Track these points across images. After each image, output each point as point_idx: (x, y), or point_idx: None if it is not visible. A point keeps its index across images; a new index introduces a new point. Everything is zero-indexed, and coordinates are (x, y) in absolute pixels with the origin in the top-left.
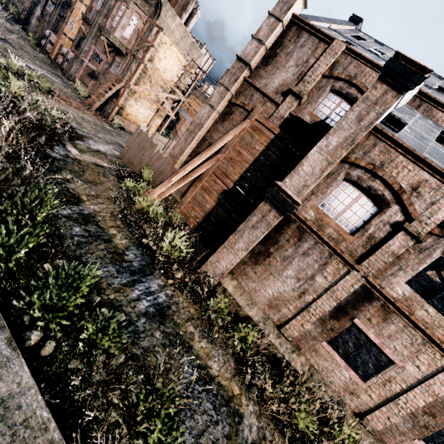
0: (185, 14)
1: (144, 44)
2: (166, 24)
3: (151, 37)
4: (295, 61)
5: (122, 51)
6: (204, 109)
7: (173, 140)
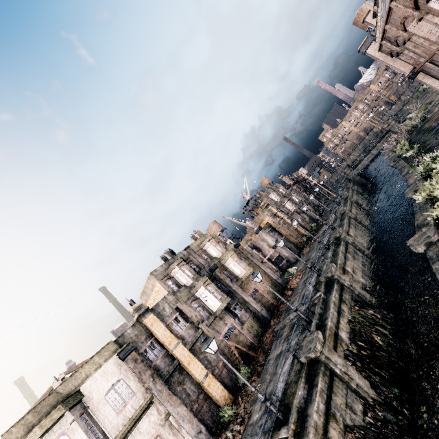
0: None
1: None
2: None
3: None
4: None
5: None
6: None
7: None
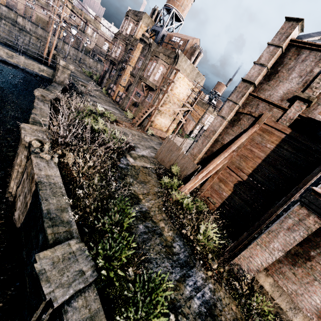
0: (193, 57)
1: (167, 81)
2: (181, 66)
3: (171, 76)
4: (297, 73)
5: (153, 88)
6: (216, 119)
7: (187, 139)
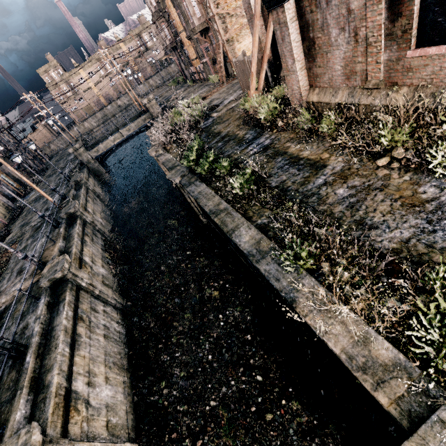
0: None
1: (205, 4)
2: None
3: None
4: None
5: (206, 27)
6: None
7: None
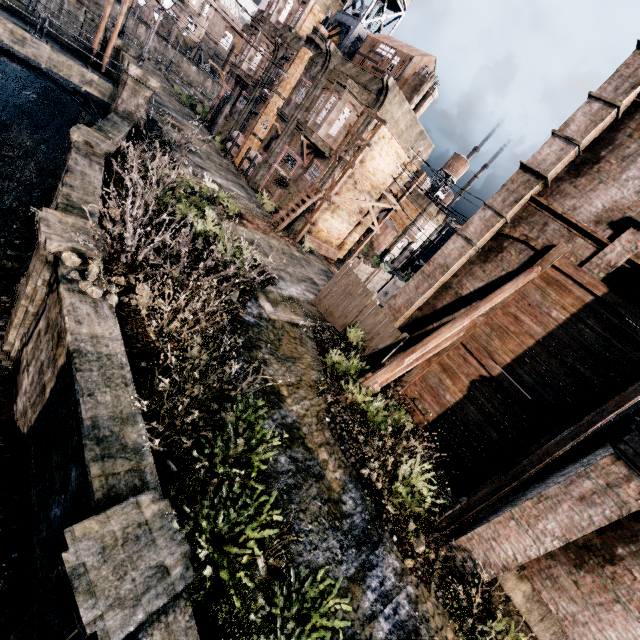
0: (417, 97)
1: (356, 143)
2: (389, 114)
3: (366, 133)
4: None
5: (324, 152)
6: (453, 242)
7: (381, 269)
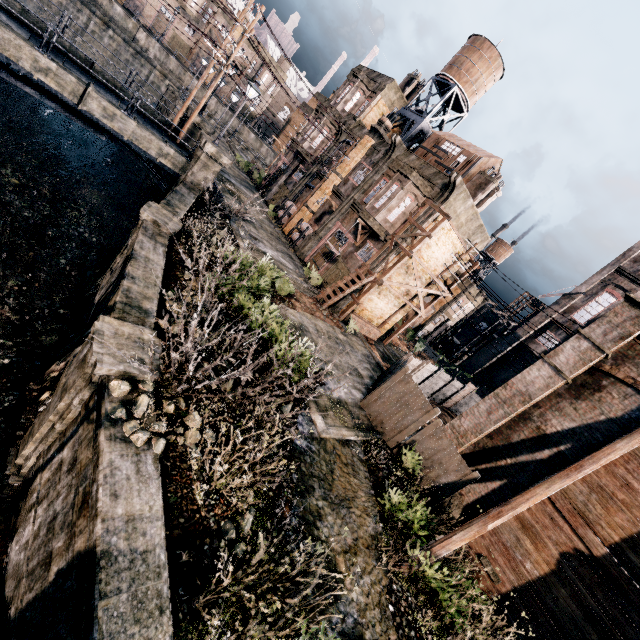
0: (481, 195)
1: (416, 232)
2: (451, 208)
3: (427, 224)
4: None
5: (378, 235)
6: (537, 369)
7: (428, 362)
